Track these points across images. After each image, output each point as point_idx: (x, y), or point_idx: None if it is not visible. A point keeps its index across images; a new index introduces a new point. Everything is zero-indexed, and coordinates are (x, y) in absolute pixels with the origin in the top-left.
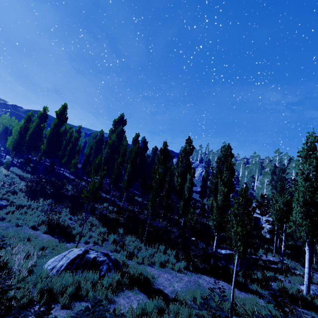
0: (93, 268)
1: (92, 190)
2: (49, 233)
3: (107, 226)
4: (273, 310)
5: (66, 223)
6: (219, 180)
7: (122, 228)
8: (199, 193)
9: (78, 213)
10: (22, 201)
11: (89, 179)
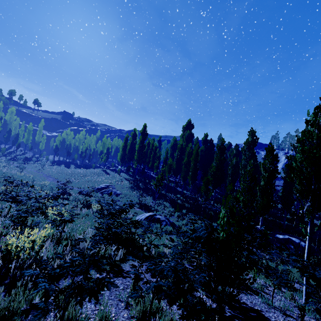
0: (158, 222)
1: (157, 180)
2: (140, 208)
3: (175, 208)
4: (293, 270)
5: (149, 204)
6: (261, 167)
7: (185, 210)
8: (282, 186)
9: (157, 199)
10: (127, 191)
11: (169, 178)
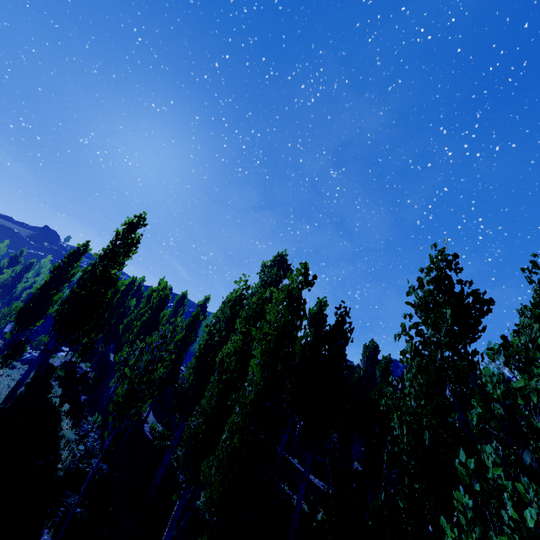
0: None
1: None
2: None
3: None
4: None
5: None
6: None
7: None
8: None
9: None
10: None
11: None
